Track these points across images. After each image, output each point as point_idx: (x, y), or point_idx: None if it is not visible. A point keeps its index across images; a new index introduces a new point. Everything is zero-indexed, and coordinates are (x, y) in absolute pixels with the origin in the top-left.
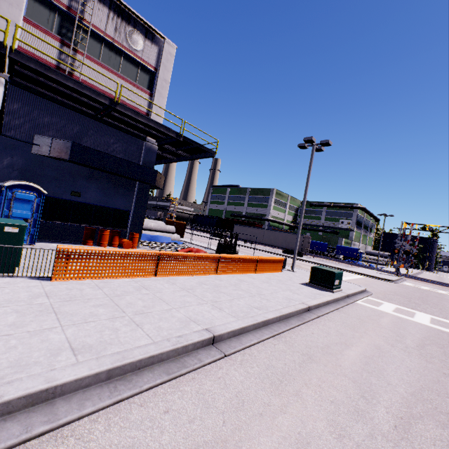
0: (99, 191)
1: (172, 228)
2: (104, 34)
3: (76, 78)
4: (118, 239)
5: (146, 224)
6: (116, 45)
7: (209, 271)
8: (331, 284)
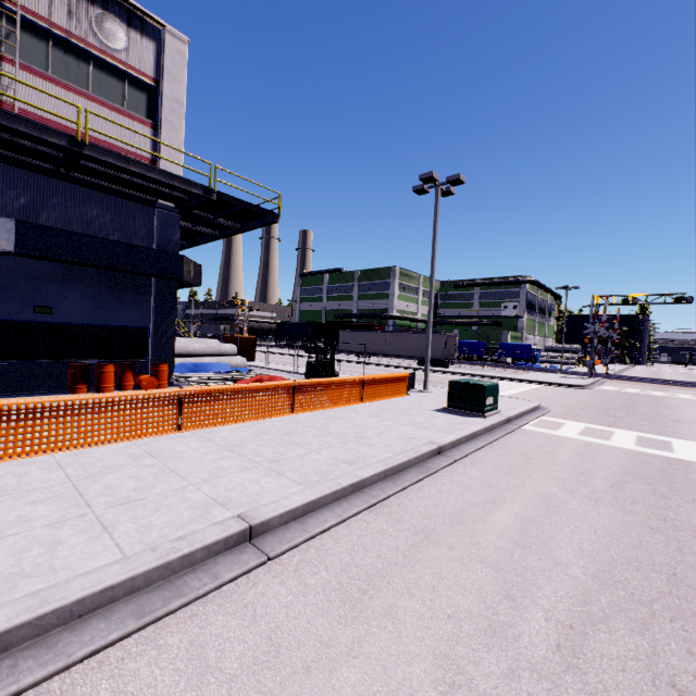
0: (86, 300)
1: (231, 348)
2: (48, 24)
3: (8, 108)
4: (132, 377)
5: (187, 346)
6: (76, 42)
7: (279, 410)
8: (481, 405)
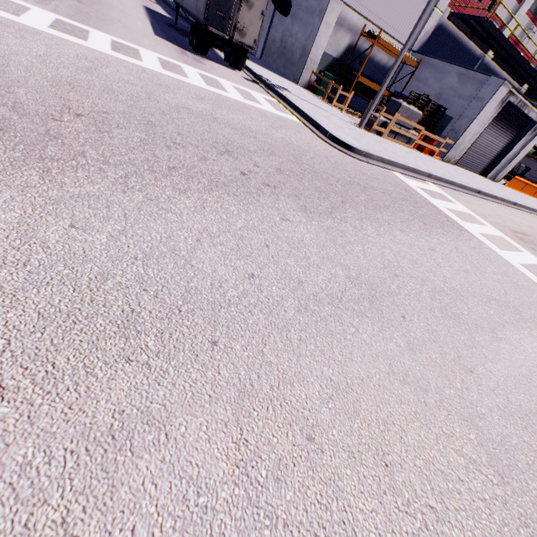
0: None
1: None
2: None
3: (519, 46)
4: None
5: None
6: None
7: (531, 194)
8: None
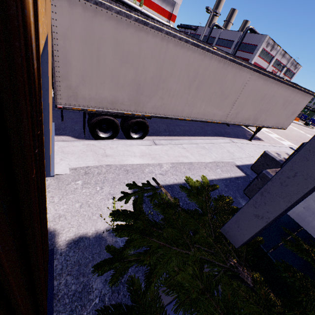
0: None
1: None
2: (290, 70)
3: None
4: None
5: None
6: (291, 71)
7: None
8: (307, 125)
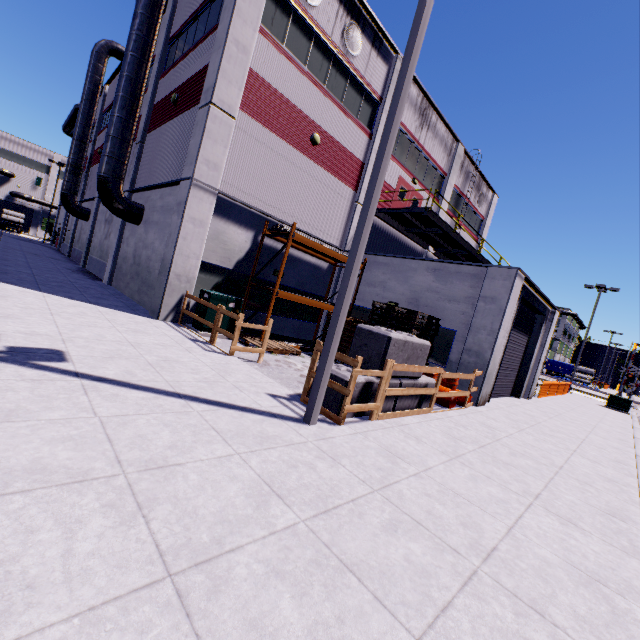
0: None
1: None
2: (469, 203)
3: None
4: None
5: None
6: (472, 208)
7: (554, 393)
8: (627, 408)
